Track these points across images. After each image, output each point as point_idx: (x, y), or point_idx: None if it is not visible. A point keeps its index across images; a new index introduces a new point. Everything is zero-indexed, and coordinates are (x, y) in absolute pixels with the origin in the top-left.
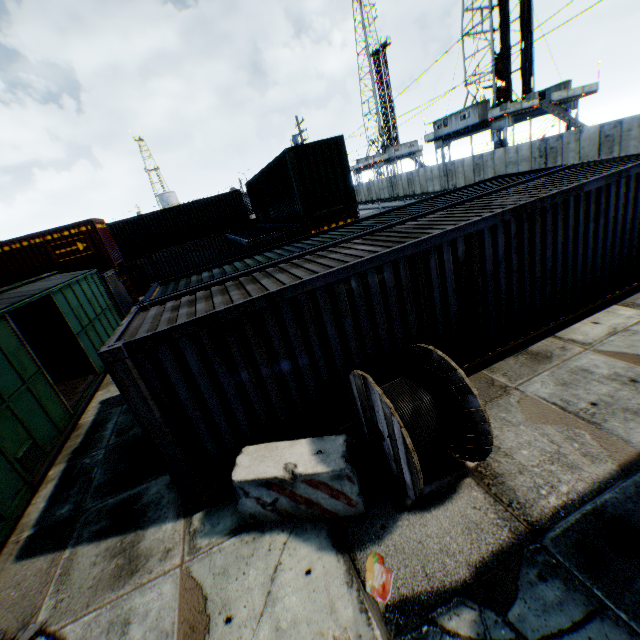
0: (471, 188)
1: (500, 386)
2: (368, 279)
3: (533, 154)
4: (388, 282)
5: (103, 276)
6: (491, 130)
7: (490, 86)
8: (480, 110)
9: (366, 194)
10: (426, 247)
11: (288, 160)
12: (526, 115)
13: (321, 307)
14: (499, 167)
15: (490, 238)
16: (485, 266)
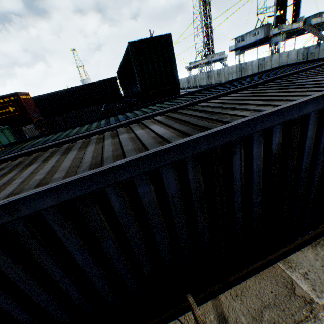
0: (265, 73)
1: (303, 298)
2: (137, 188)
3: (298, 57)
4: (170, 189)
5: (22, 129)
6: (269, 44)
7: (272, 15)
8: (265, 30)
9: (193, 82)
10: (229, 139)
11: (130, 51)
12: (293, 34)
13: (58, 233)
14: (274, 66)
15: (315, 125)
16: (301, 160)
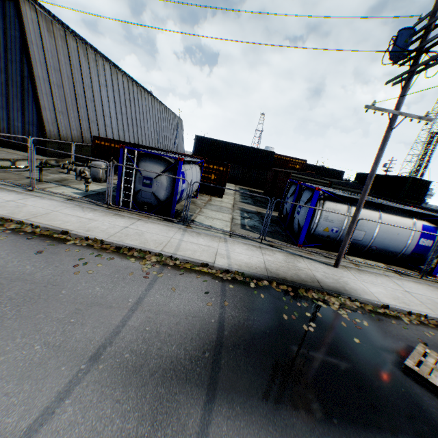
0: None
1: None
2: None
3: None
4: None
5: None
6: None
7: None
8: None
9: None
10: None
11: (408, 180)
12: None
13: None
14: None
15: None
16: None
